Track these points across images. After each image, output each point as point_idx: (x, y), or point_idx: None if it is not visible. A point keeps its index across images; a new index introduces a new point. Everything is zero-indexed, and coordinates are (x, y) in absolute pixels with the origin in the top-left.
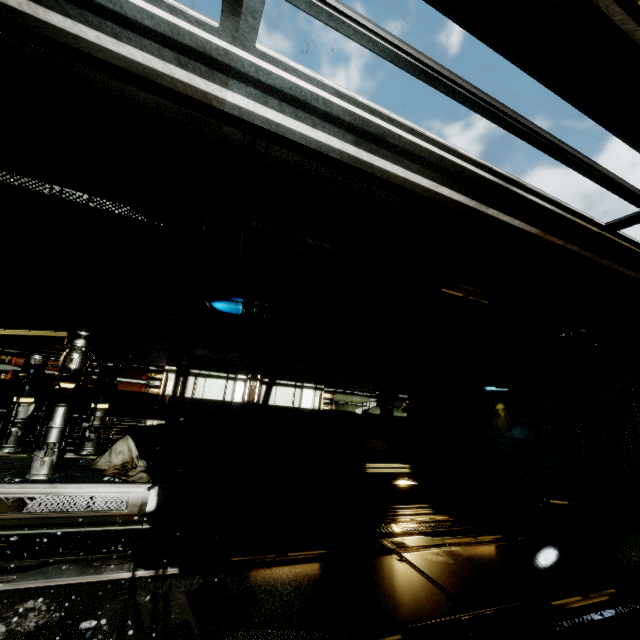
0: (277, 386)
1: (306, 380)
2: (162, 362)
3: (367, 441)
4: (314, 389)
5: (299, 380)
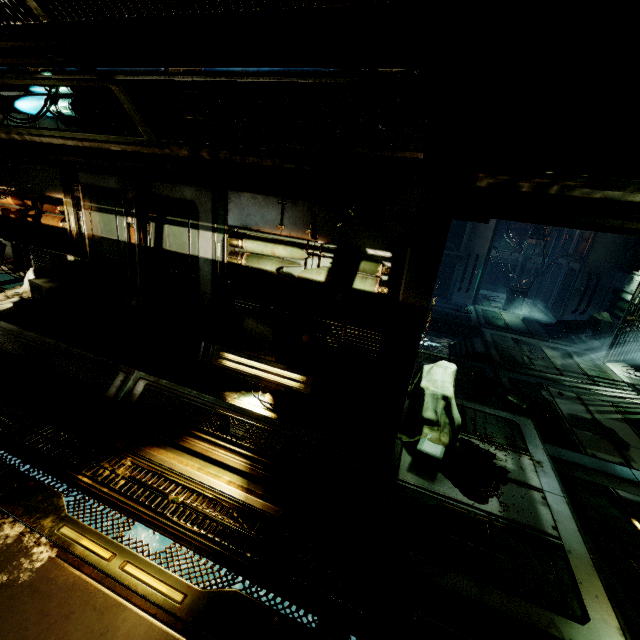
0: (168, 224)
1: (201, 216)
2: (60, 194)
3: (245, 322)
4: (213, 231)
5: (193, 216)
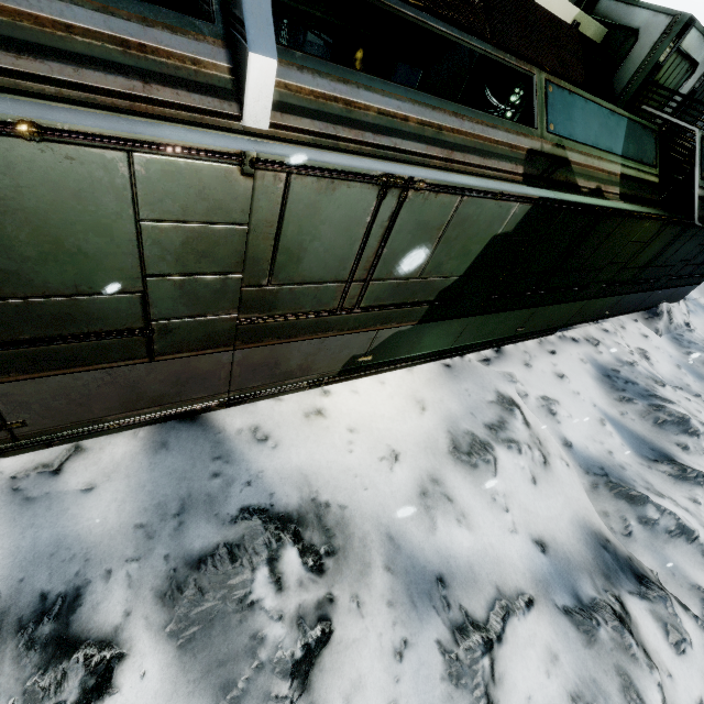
0: None
1: None
2: None
3: None
4: None
5: None
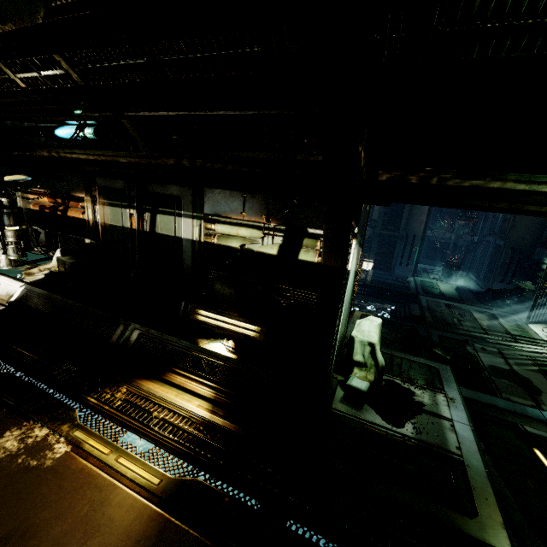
0: (159, 214)
1: (184, 207)
2: (82, 194)
3: (215, 286)
4: (193, 218)
5: (178, 207)
